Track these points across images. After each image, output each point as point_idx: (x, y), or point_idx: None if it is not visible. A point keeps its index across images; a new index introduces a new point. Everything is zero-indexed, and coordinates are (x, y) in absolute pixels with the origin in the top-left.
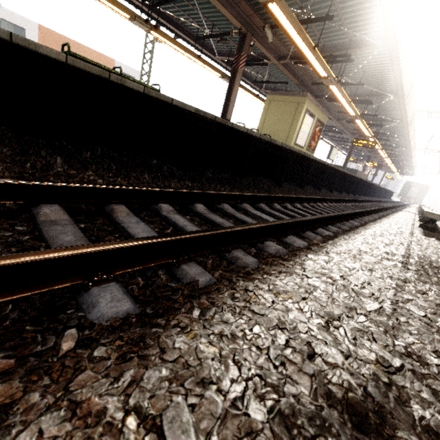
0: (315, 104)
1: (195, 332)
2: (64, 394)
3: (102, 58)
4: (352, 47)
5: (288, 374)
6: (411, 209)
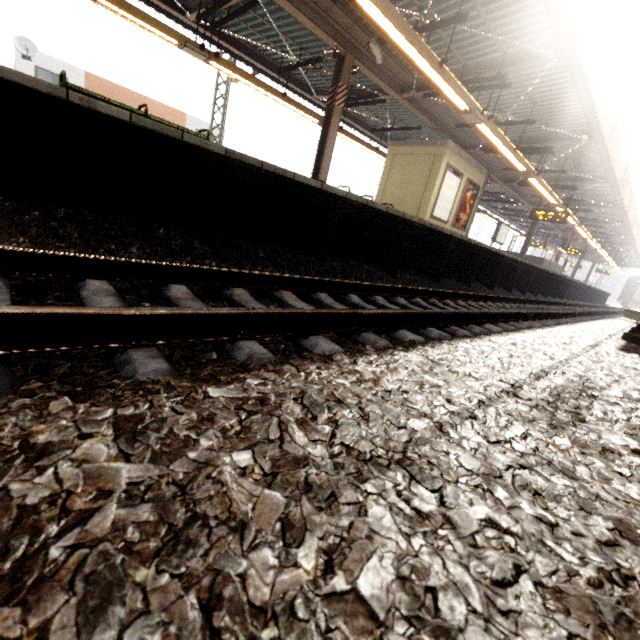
0: (463, 156)
1: None
2: None
3: (168, 112)
4: (508, 64)
5: None
6: None
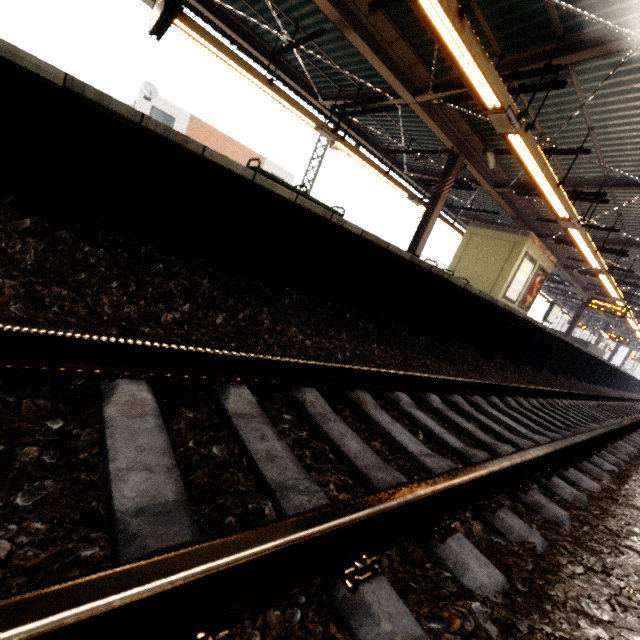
0: (539, 246)
1: None
2: None
3: (251, 155)
4: (608, 185)
5: None
6: None
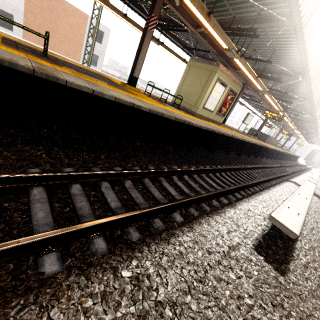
0: (229, 74)
1: None
2: None
3: (77, 12)
4: (259, 22)
5: None
6: (304, 177)
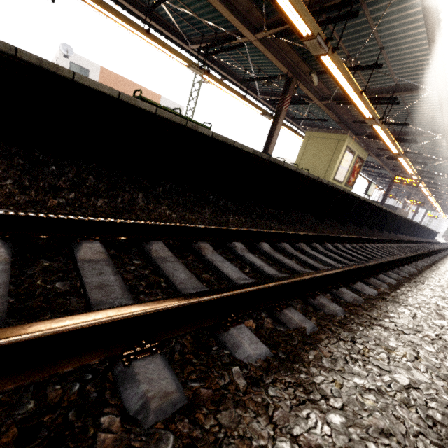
0: (356, 141)
1: (339, 382)
2: (275, 427)
3: (150, 94)
4: (398, 91)
5: (443, 435)
6: None
